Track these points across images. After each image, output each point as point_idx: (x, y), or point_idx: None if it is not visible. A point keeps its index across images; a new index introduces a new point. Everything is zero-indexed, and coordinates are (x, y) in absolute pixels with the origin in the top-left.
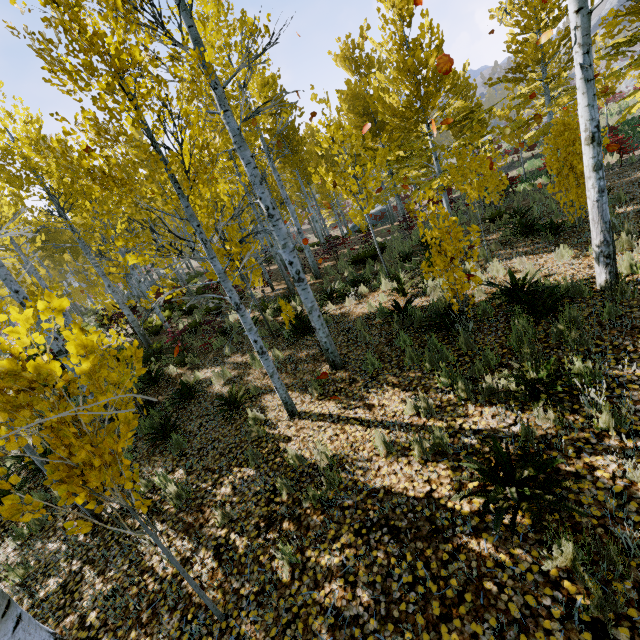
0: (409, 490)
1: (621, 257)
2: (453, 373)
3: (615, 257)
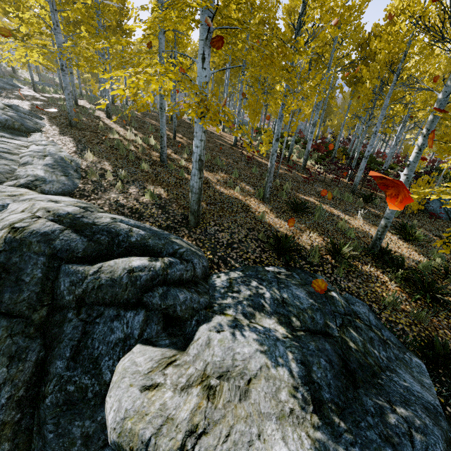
0: None
1: None
2: None
3: None
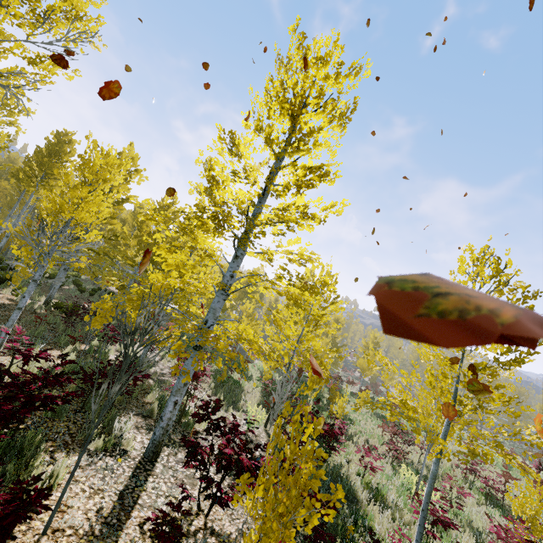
0: None
1: None
2: None
3: None
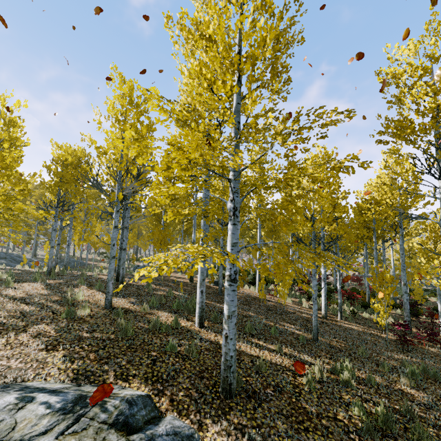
0: None
1: None
2: None
3: None
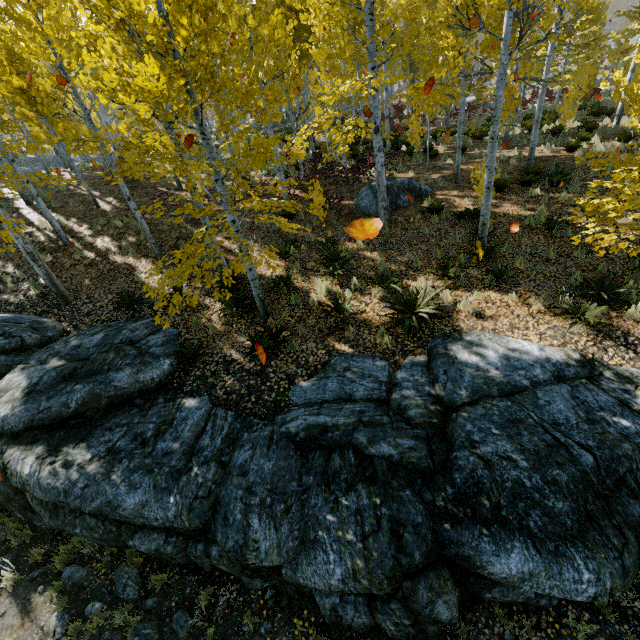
0: (543, 155)
1: (624, 119)
2: (557, 141)
3: (621, 116)
